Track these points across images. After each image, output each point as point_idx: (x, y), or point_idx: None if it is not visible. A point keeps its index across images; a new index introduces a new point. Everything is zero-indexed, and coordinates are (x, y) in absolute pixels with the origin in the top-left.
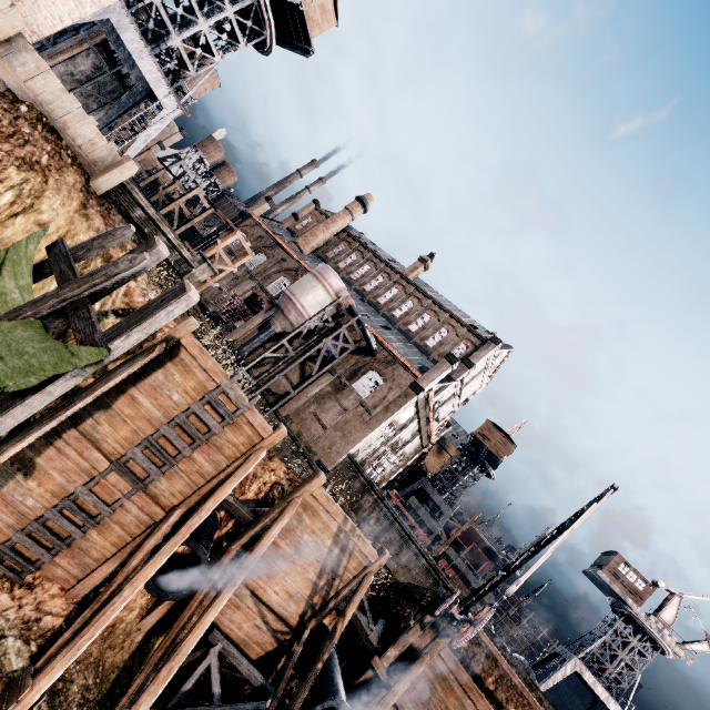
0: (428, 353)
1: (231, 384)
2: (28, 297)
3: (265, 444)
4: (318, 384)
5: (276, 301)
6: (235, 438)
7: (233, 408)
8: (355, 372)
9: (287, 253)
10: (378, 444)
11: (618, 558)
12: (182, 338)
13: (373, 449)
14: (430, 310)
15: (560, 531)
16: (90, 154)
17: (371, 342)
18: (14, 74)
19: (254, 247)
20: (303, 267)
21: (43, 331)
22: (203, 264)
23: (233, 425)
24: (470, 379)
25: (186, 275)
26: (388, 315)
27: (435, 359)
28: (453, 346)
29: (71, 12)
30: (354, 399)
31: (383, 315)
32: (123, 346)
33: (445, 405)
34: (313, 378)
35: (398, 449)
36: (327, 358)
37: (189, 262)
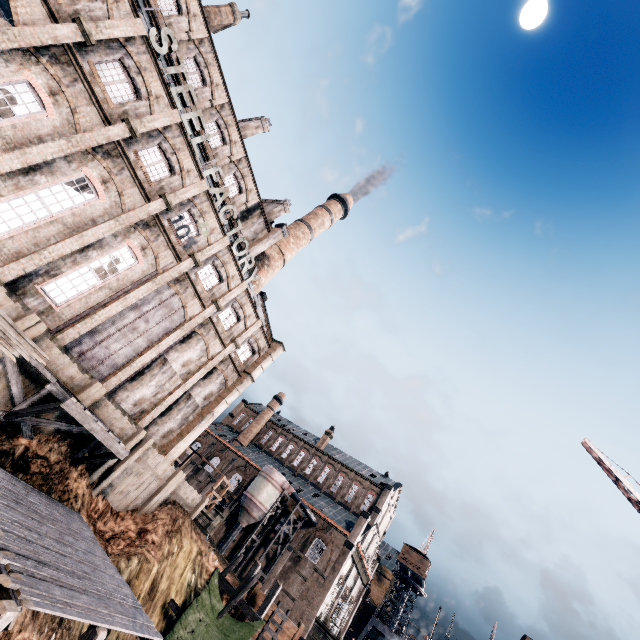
0: (349, 507)
1: (278, 609)
2: (221, 604)
3: (296, 636)
4: (282, 562)
5: (235, 496)
6: (283, 638)
7: (280, 621)
8: (305, 543)
9: (236, 453)
10: (333, 599)
11: (528, 639)
12: (257, 593)
13: (330, 605)
14: (342, 471)
15: (431, 637)
16: (192, 503)
17: (311, 518)
18: (177, 492)
19: (209, 453)
20: (249, 463)
21: (232, 618)
22: (217, 516)
23: (281, 631)
24: (382, 518)
25: (209, 526)
26: (315, 482)
27: (355, 512)
28: (363, 497)
29: (184, 447)
30: (309, 567)
31: (311, 483)
32: (263, 615)
33: (371, 545)
34: (278, 559)
35: (347, 596)
36: (283, 537)
37: (210, 518)
